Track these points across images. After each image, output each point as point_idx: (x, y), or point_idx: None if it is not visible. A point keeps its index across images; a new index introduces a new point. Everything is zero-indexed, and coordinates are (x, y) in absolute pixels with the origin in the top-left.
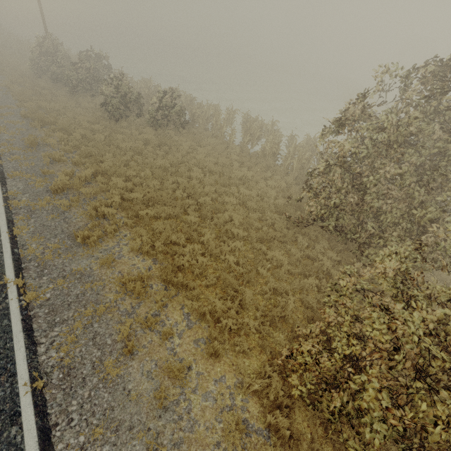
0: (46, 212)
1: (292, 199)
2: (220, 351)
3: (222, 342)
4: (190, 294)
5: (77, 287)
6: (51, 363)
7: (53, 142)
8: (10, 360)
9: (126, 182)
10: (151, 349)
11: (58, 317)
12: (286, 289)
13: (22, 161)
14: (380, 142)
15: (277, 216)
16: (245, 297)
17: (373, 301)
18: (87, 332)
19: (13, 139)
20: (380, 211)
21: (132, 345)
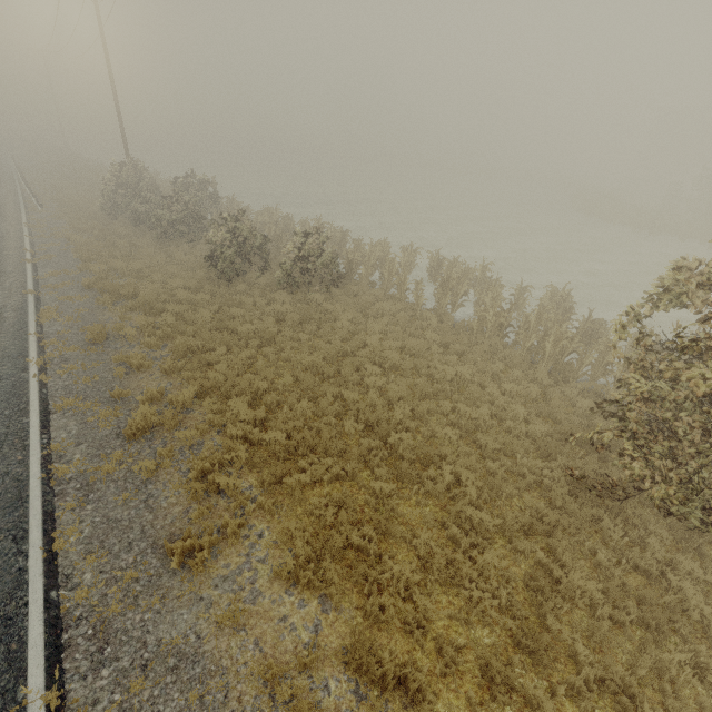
0: (115, 485)
1: (558, 418)
2: None
3: None
4: None
5: (171, 699)
6: None
7: (130, 333)
8: None
9: (252, 401)
10: None
11: None
12: (624, 680)
13: (79, 372)
14: None
15: (543, 464)
16: None
17: None
18: None
19: (68, 330)
20: None
21: None
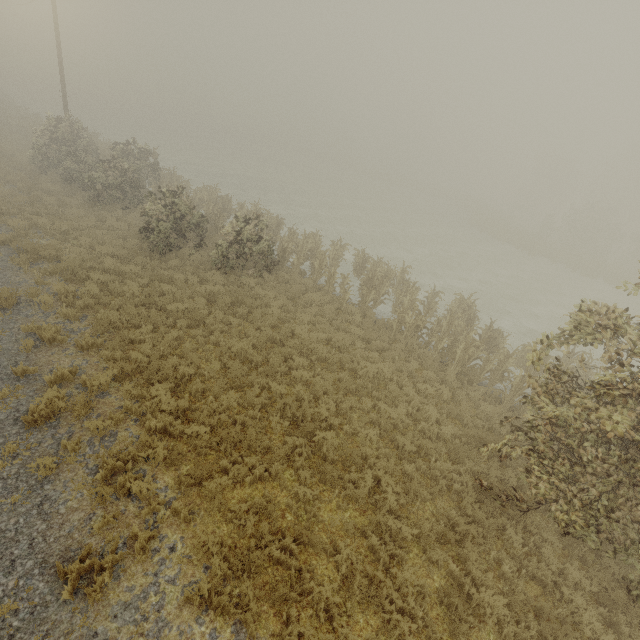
0: (3, 484)
1: (464, 421)
2: None
3: None
4: None
5: None
6: None
7: (46, 301)
8: None
9: (175, 387)
10: None
11: None
12: None
13: None
14: None
15: (453, 467)
16: None
17: None
18: None
19: None
20: None
21: None
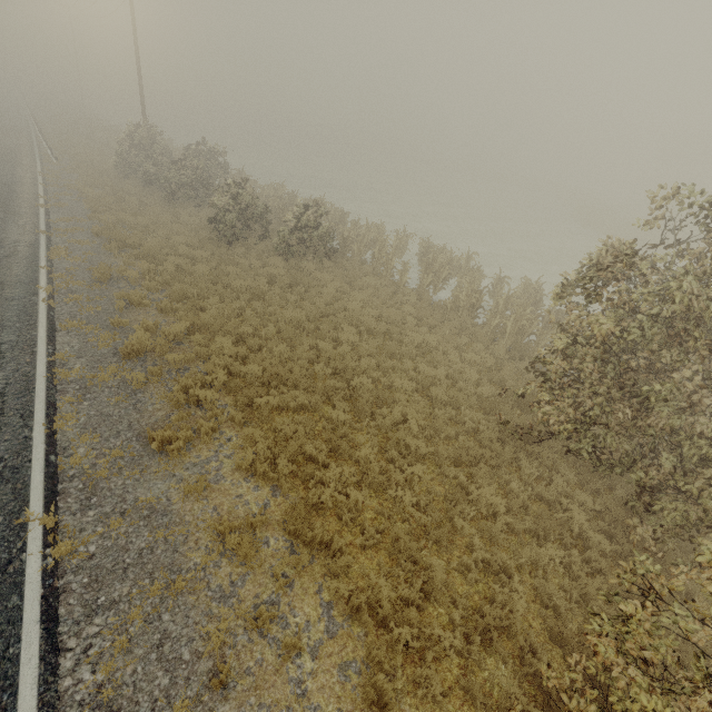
0: (109, 390)
1: (506, 385)
2: (389, 697)
3: (391, 672)
4: (335, 564)
5: (142, 535)
6: (80, 697)
7: (133, 276)
8: (10, 685)
9: (236, 343)
10: (261, 680)
11: (104, 594)
12: (506, 564)
13: (84, 302)
14: (682, 316)
15: (483, 417)
16: (432, 577)
17: (704, 637)
18: (149, 632)
19: (75, 268)
20: (676, 429)
21: (226, 669)
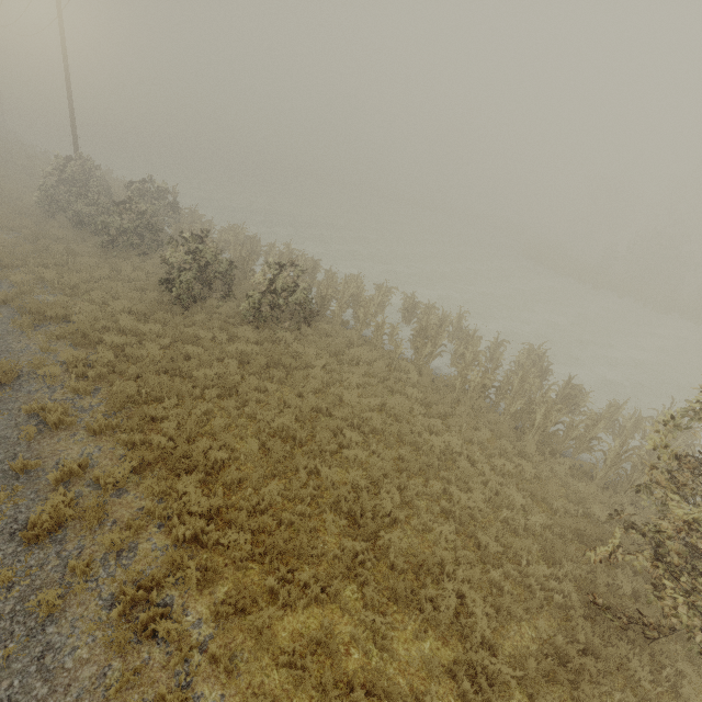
0: None
1: (553, 505)
2: None
3: None
4: None
5: None
6: None
7: (52, 373)
8: None
9: (206, 477)
10: None
11: None
12: None
13: None
14: None
15: (549, 571)
16: None
17: None
18: None
19: None
20: None
21: None
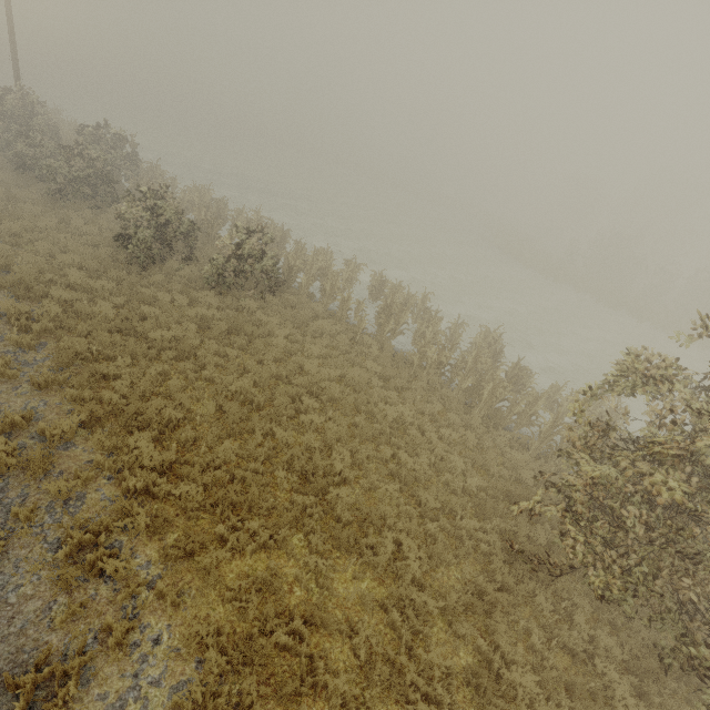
0: None
1: (491, 471)
2: None
3: None
4: None
5: None
6: None
7: None
8: None
9: (159, 435)
10: None
11: None
12: None
13: None
14: None
15: (479, 525)
16: None
17: None
18: None
19: None
20: None
21: None
